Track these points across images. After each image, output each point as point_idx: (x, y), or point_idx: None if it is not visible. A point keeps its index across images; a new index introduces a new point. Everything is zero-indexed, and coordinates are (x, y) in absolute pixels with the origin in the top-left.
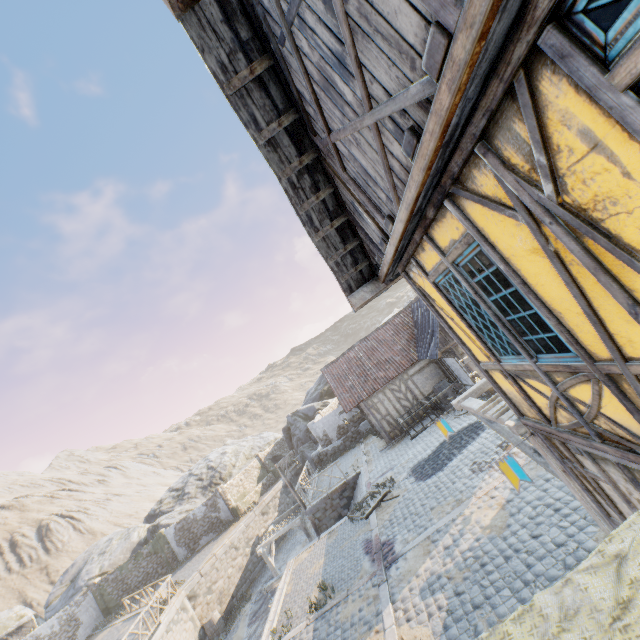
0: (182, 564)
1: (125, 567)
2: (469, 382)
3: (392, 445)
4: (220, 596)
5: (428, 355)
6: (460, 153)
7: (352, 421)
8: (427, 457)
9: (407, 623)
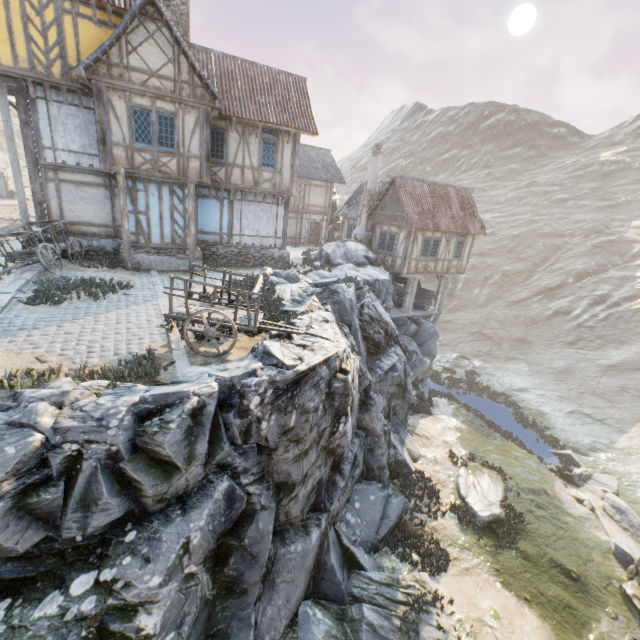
0: None
1: None
2: None
3: None
4: None
5: None
6: None
7: None
8: None
9: None
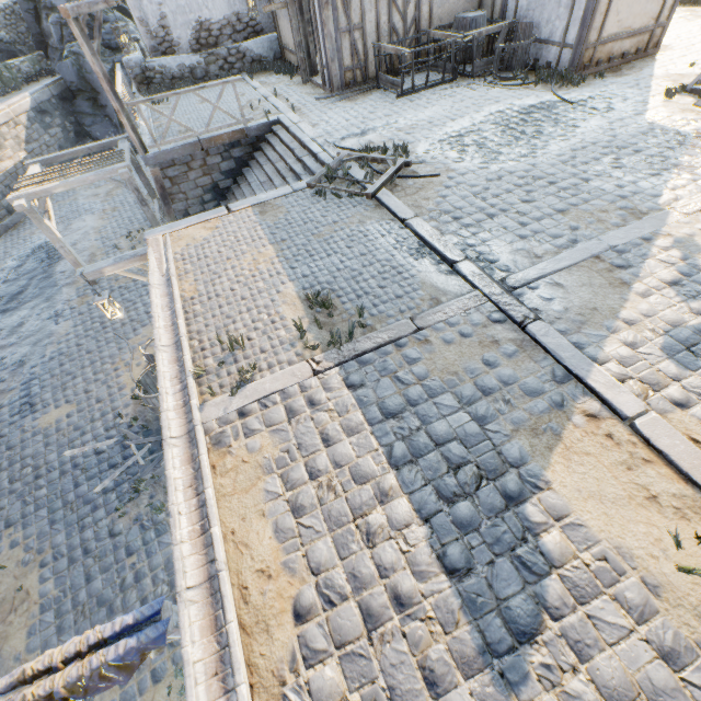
0: None
1: None
2: (545, 32)
3: (348, 97)
4: None
5: None
6: None
7: (232, 26)
8: (469, 130)
9: (684, 411)
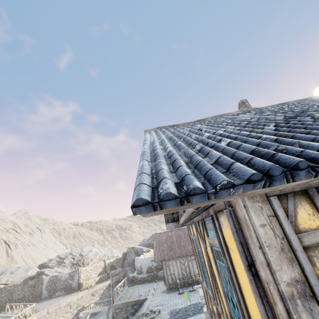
0: (42, 300)
1: (17, 286)
2: None
3: (168, 292)
4: None
5: None
6: (195, 219)
7: (156, 267)
8: (181, 308)
9: None
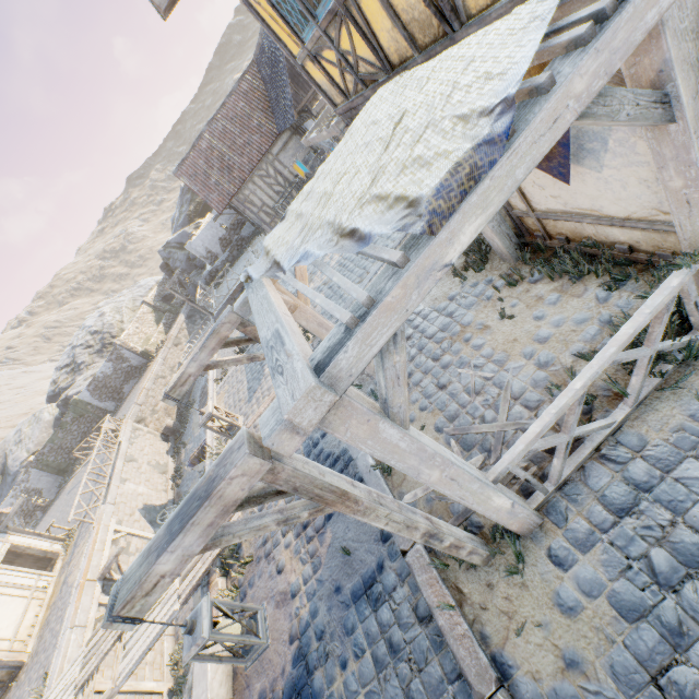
0: (116, 412)
1: (56, 438)
2: None
3: None
4: (167, 412)
5: (286, 121)
6: None
7: (232, 230)
8: None
9: None
